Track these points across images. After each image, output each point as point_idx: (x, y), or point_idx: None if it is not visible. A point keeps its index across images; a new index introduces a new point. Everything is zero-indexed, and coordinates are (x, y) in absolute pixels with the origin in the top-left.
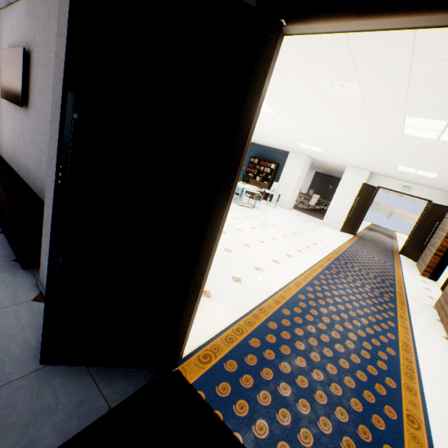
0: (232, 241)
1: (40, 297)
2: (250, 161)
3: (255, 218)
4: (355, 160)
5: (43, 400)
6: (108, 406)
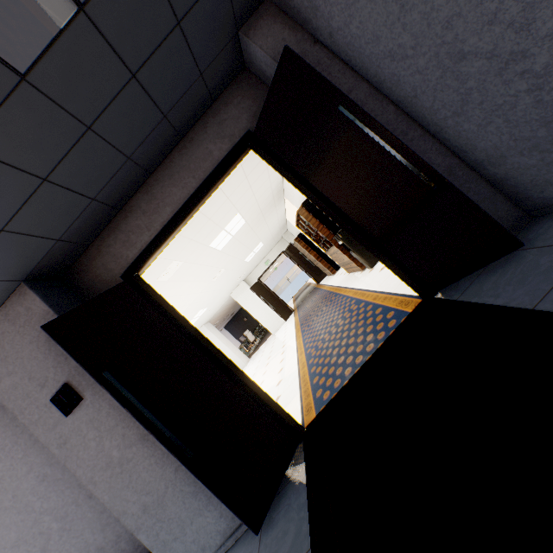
0: None
1: None
2: None
3: None
4: (227, 287)
5: (280, 517)
6: (303, 467)
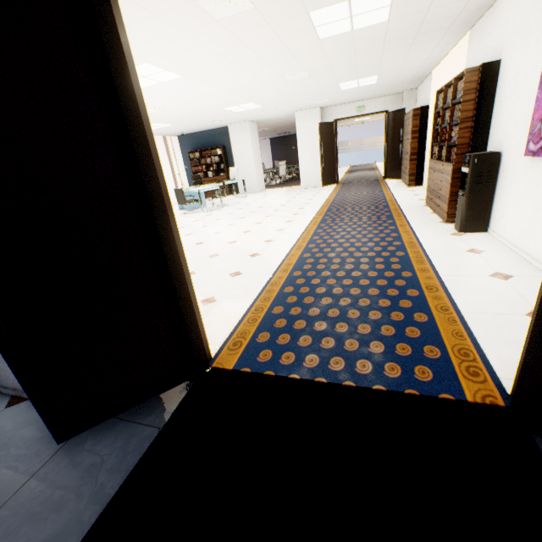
0: (213, 246)
1: (15, 400)
2: (190, 159)
3: (229, 215)
4: (298, 100)
5: (83, 464)
6: (157, 429)
